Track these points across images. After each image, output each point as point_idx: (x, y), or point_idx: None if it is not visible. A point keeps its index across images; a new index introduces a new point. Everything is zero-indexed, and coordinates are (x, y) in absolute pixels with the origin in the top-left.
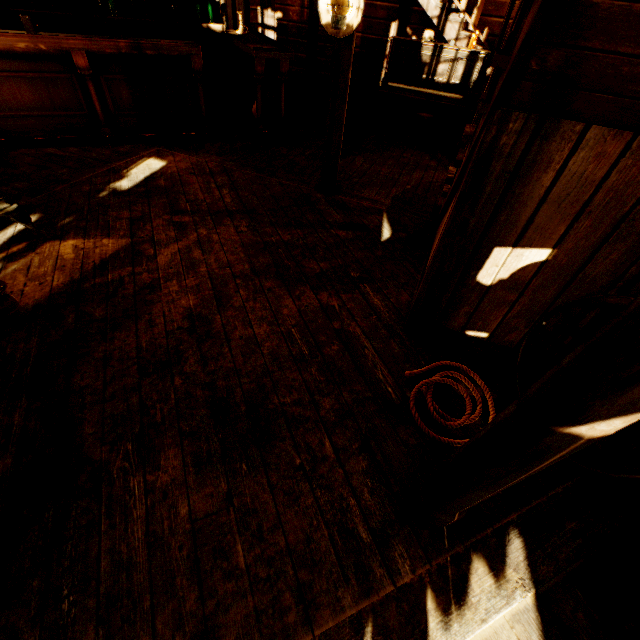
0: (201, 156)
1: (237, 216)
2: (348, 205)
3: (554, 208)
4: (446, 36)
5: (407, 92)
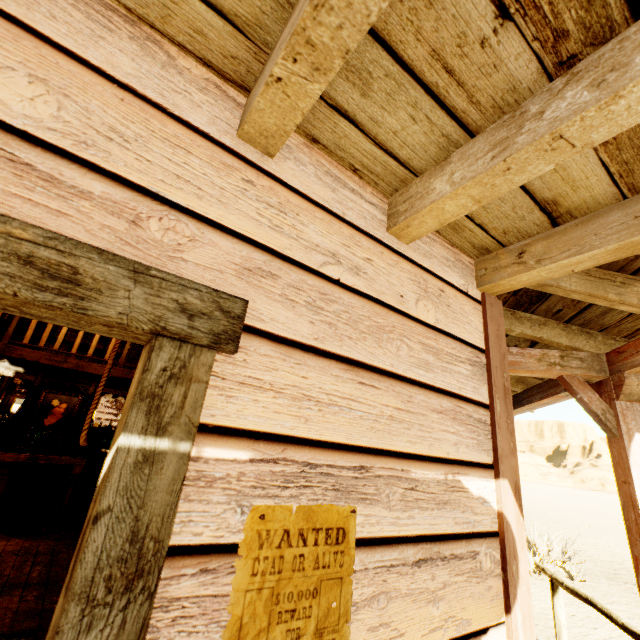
0: (38, 540)
1: (33, 587)
2: None
3: None
4: None
5: None
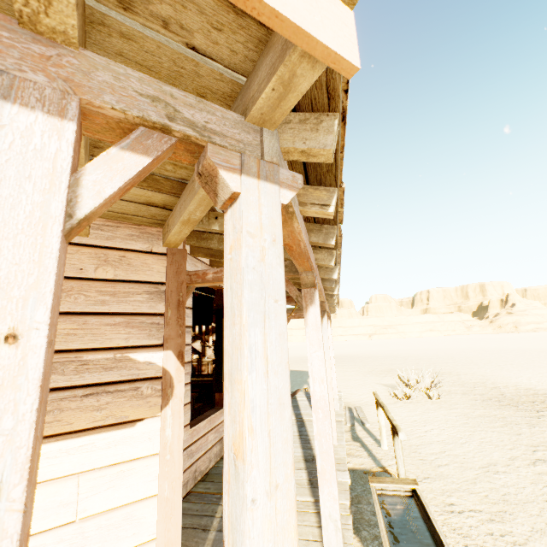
0: None
1: None
2: None
3: None
4: (207, 355)
5: None
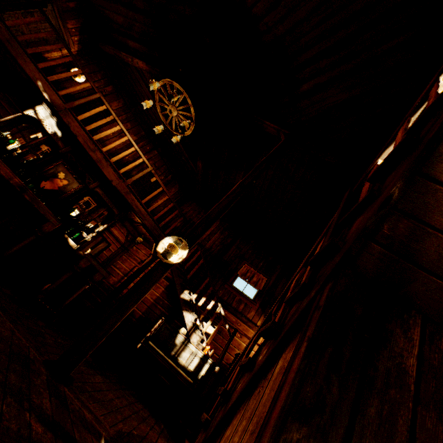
0: None
1: None
2: (69, 401)
3: (435, 419)
4: (191, 339)
5: (159, 354)
